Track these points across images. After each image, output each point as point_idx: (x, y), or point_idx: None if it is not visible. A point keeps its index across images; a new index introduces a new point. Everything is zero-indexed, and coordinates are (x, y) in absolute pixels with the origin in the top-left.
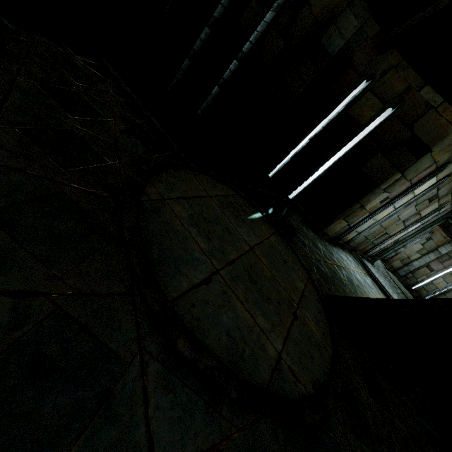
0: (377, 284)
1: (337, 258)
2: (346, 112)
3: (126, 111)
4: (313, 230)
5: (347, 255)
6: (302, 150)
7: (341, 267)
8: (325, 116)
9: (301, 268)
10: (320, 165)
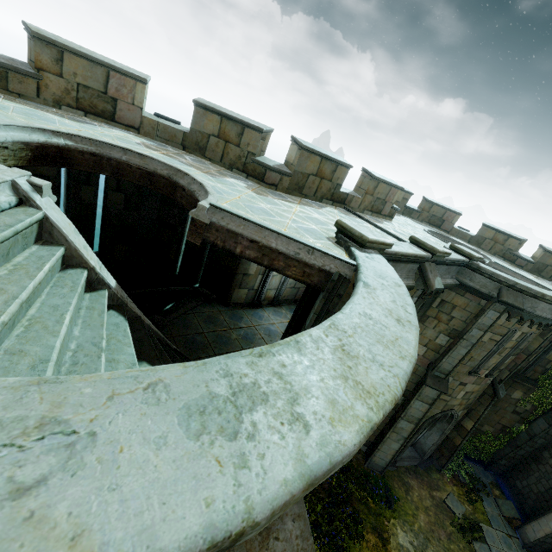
0: None
1: (247, 320)
2: None
3: None
4: (223, 305)
5: (281, 309)
6: (184, 249)
7: (245, 328)
8: (185, 223)
9: None
10: (201, 256)
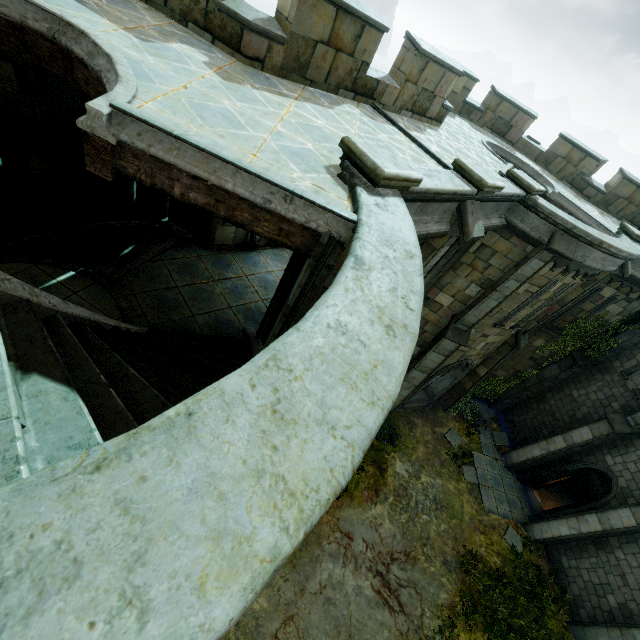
0: None
1: (237, 268)
2: None
3: None
4: (204, 247)
5: (284, 252)
6: None
7: (233, 278)
8: None
9: (115, 311)
10: None
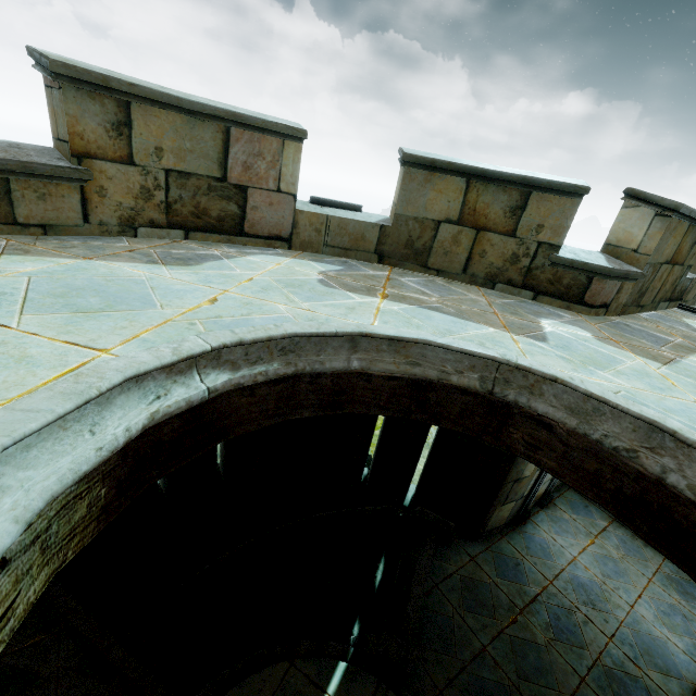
0: None
1: (530, 568)
2: None
3: (82, 695)
4: (469, 538)
5: (558, 511)
6: (381, 443)
7: (540, 596)
8: None
9: None
10: (418, 453)
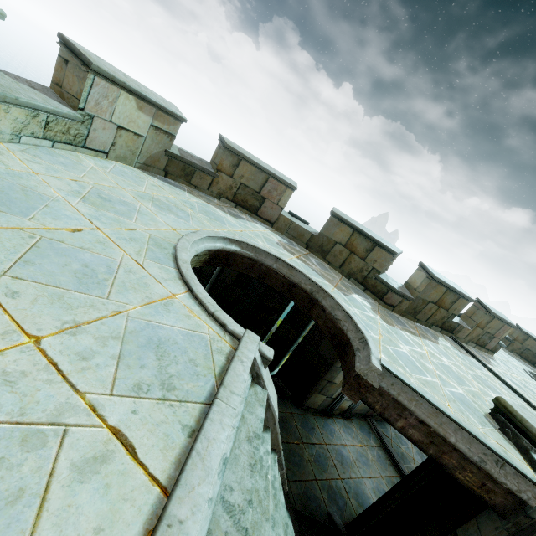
0: (392, 458)
1: (318, 433)
2: (296, 307)
3: None
4: (295, 405)
5: (351, 424)
6: (273, 335)
7: (317, 444)
8: (283, 310)
9: None
10: (288, 347)
